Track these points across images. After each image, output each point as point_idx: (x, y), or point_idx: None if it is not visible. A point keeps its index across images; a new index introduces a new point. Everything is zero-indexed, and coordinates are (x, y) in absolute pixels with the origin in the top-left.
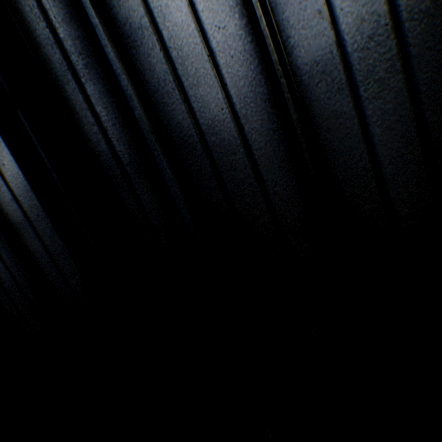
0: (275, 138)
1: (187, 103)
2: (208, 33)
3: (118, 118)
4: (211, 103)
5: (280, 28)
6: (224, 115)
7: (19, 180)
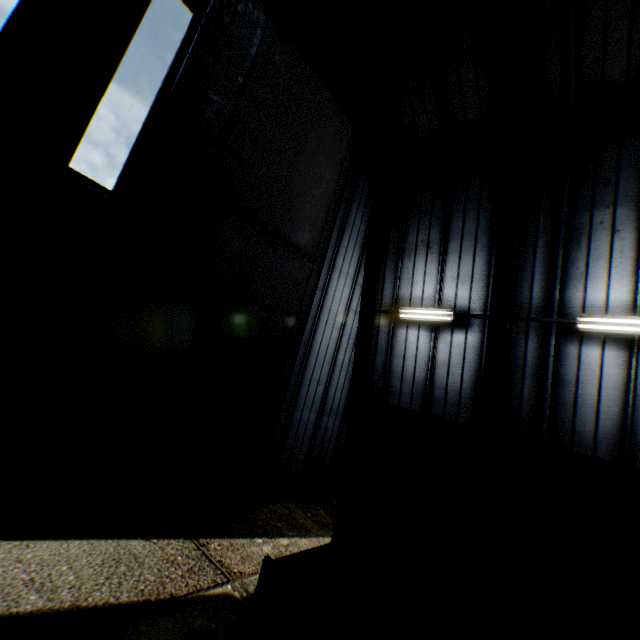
0: (610, 458)
1: (572, 418)
2: (600, 404)
3: (532, 400)
4: (585, 426)
5: (635, 424)
6: (588, 434)
7: (455, 385)
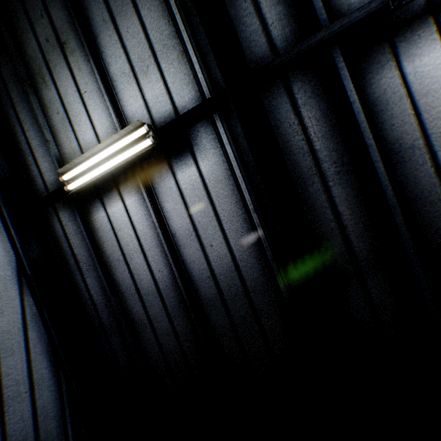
0: None
1: None
2: None
3: (362, 218)
4: None
5: None
6: None
7: (224, 261)
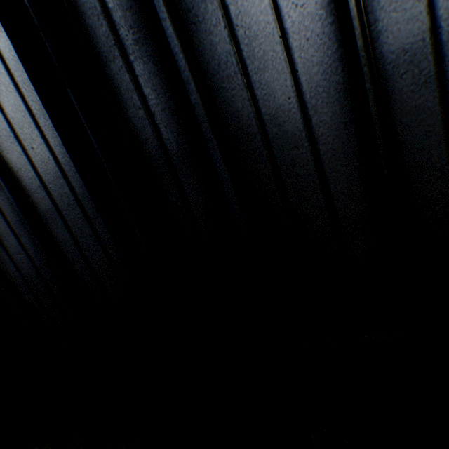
0: (345, 133)
1: (249, 90)
2: (282, 11)
3: (168, 102)
4: (277, 90)
5: (367, 10)
6: (290, 105)
7: (49, 166)
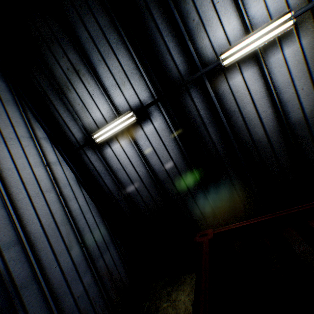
0: (281, 143)
1: (249, 133)
2: (259, 113)
3: (220, 138)
4: (258, 133)
5: (285, 112)
6: (263, 136)
7: (169, 162)
